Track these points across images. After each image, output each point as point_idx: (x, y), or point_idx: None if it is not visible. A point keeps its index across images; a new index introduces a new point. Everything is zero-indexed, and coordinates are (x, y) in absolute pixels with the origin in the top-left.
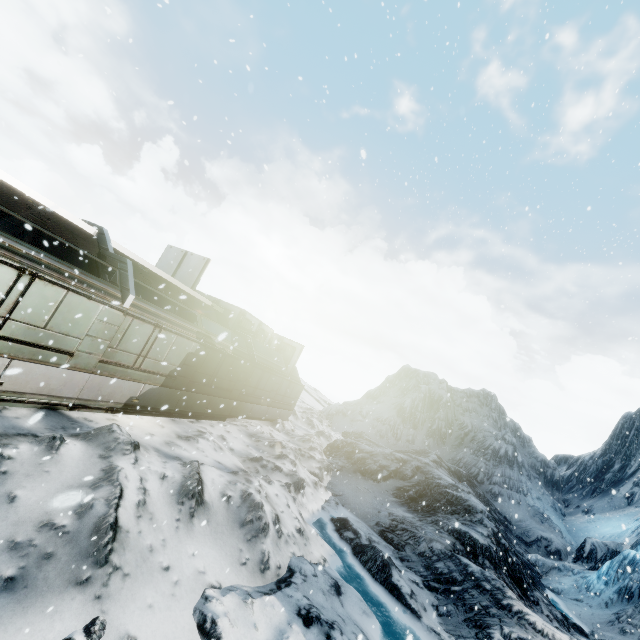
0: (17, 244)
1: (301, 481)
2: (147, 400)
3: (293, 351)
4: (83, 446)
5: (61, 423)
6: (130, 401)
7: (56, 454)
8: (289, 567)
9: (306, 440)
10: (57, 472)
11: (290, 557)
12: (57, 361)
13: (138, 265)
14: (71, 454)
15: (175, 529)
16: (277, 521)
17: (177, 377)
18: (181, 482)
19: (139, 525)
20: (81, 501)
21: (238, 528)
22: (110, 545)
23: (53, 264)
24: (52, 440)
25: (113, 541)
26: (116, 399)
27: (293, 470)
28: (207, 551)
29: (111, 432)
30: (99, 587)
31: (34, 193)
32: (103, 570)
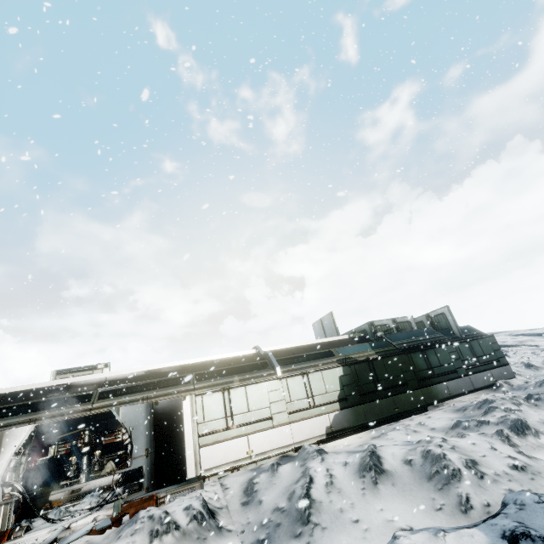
0: (218, 381)
1: (516, 422)
2: (339, 424)
3: (444, 317)
4: (291, 464)
5: (289, 460)
6: (328, 430)
7: (277, 473)
8: (502, 503)
9: (541, 383)
10: (279, 482)
11: (503, 494)
12: (267, 426)
13: (284, 350)
14: (285, 470)
15: (362, 495)
16: (471, 464)
17: (347, 397)
18: (359, 462)
19: (329, 497)
20: (290, 492)
21: (426, 482)
22: (307, 510)
23: (235, 379)
24: (273, 466)
25: (309, 508)
26: (317, 433)
27: (501, 416)
28: (396, 506)
29: (304, 450)
30: (307, 537)
31: (223, 355)
32: (308, 527)
